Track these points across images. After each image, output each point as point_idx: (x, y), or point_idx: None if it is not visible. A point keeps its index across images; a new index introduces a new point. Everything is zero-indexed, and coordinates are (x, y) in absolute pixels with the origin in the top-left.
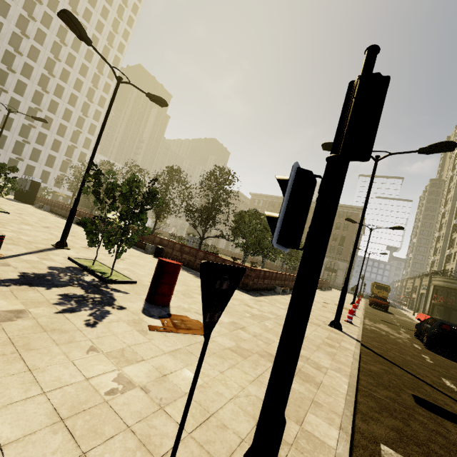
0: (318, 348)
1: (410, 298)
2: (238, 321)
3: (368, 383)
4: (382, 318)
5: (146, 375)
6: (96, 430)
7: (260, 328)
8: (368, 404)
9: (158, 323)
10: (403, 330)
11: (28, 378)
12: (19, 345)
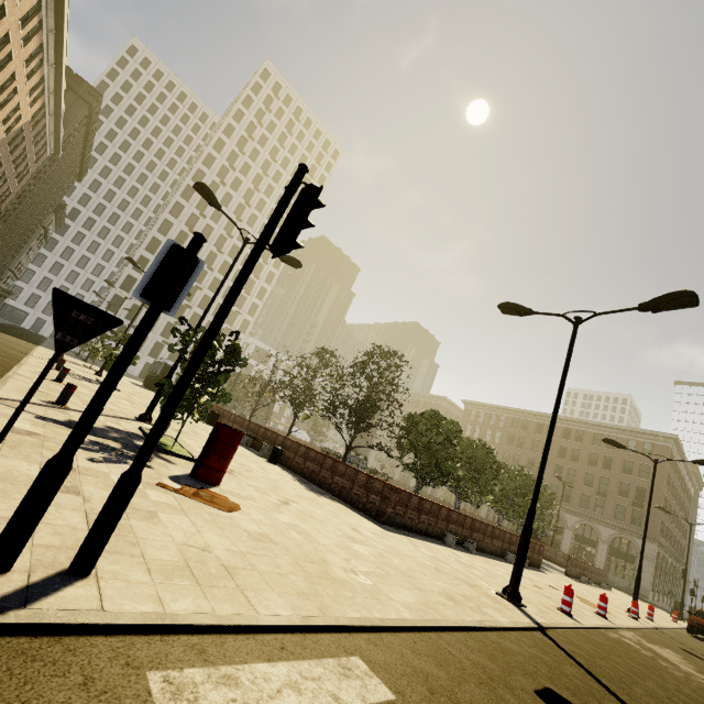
0: (418, 589)
1: None
2: (305, 527)
3: (459, 641)
4: (691, 650)
5: (102, 497)
6: (7, 491)
7: (335, 542)
8: (410, 642)
9: (178, 487)
10: None
11: None
12: (8, 444)
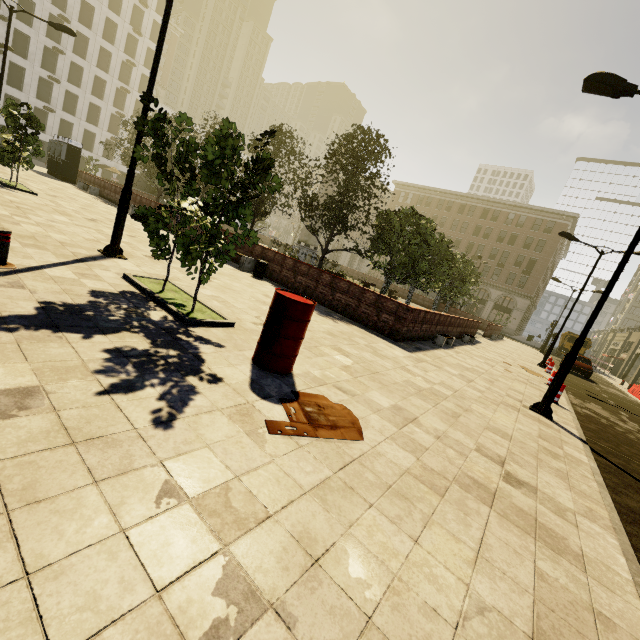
0: (539, 461)
1: (615, 359)
2: (403, 405)
3: None
4: (588, 392)
5: (281, 566)
6: None
7: (439, 418)
8: None
9: (281, 413)
10: (625, 415)
11: (20, 604)
12: (13, 489)
